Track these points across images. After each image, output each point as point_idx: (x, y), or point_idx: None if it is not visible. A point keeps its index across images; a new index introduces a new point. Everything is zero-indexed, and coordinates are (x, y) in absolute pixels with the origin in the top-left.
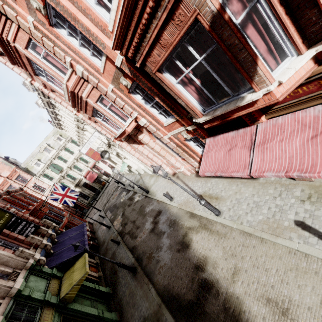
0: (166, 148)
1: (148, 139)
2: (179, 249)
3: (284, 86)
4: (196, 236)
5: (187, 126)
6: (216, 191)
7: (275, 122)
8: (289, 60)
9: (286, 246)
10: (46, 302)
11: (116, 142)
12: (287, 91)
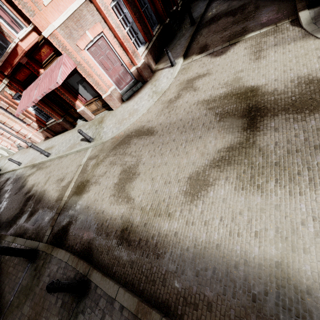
0: (5, 113)
1: None
2: (17, 192)
3: (25, 43)
4: (32, 176)
5: (3, 79)
6: (53, 144)
7: (46, 72)
8: (24, 30)
9: (74, 152)
10: None
11: None
12: (28, 46)
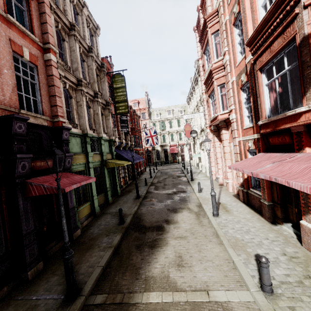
0: (233, 154)
1: (227, 137)
2: (169, 209)
3: None
4: (187, 213)
5: (256, 133)
6: (233, 208)
7: None
8: None
9: (230, 255)
10: (102, 154)
11: (207, 130)
12: None
